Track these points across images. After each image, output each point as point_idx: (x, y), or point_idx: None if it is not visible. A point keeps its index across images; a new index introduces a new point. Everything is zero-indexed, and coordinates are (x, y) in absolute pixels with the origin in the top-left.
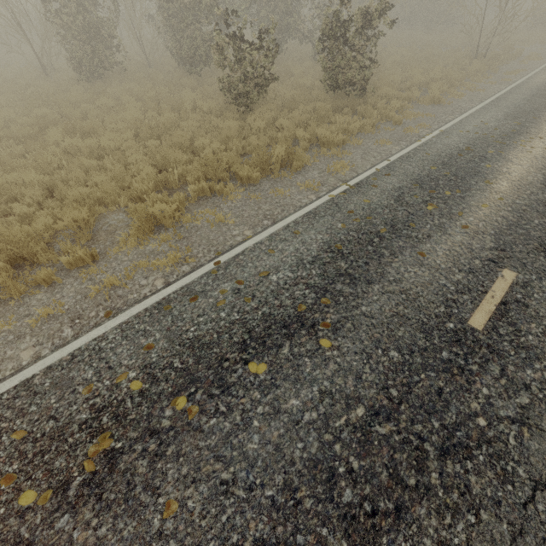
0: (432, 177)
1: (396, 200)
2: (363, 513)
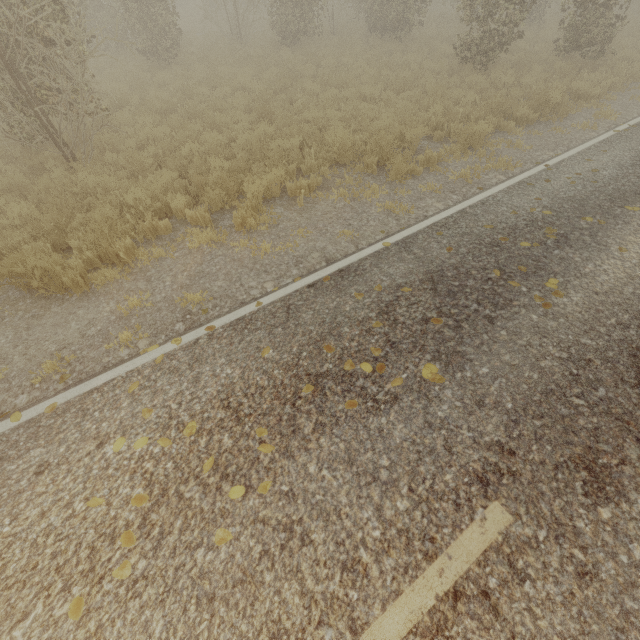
0: None
1: None
2: None
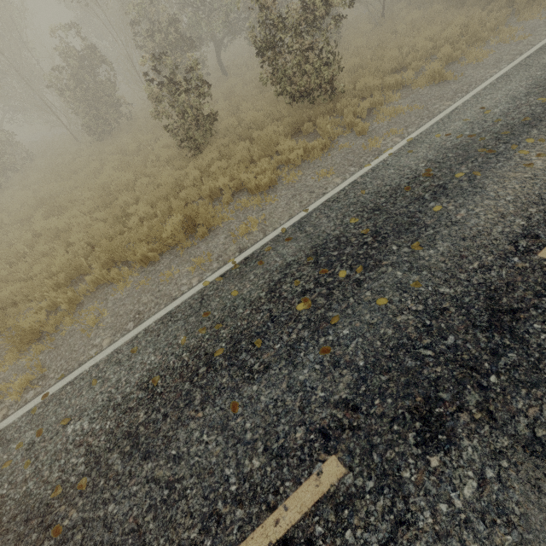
0: (341, 240)
1: (269, 291)
2: None
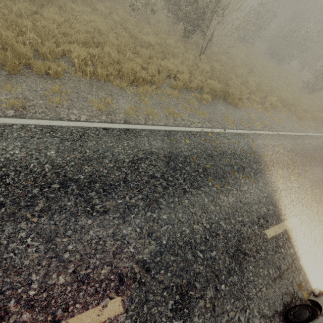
0: None
1: None
2: None
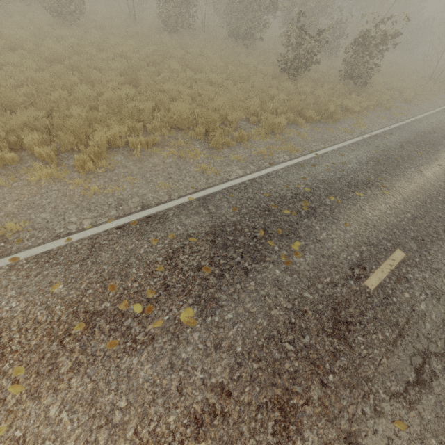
0: (416, 141)
1: (400, 147)
2: (419, 239)
